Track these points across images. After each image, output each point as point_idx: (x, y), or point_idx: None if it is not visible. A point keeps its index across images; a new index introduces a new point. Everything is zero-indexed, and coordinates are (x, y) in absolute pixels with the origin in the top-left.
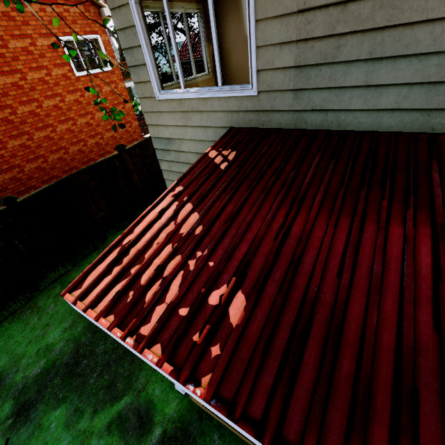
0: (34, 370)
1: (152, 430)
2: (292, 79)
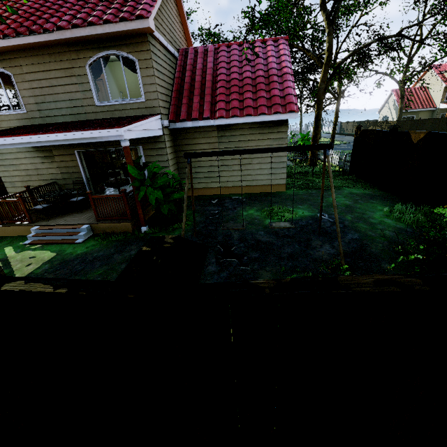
0: None
1: None
2: (36, 107)
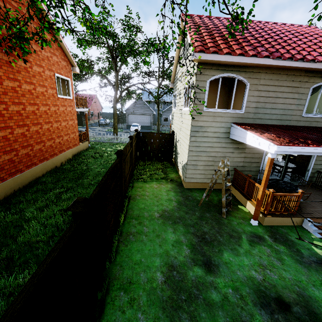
0: (186, 252)
1: (264, 237)
2: (254, 110)
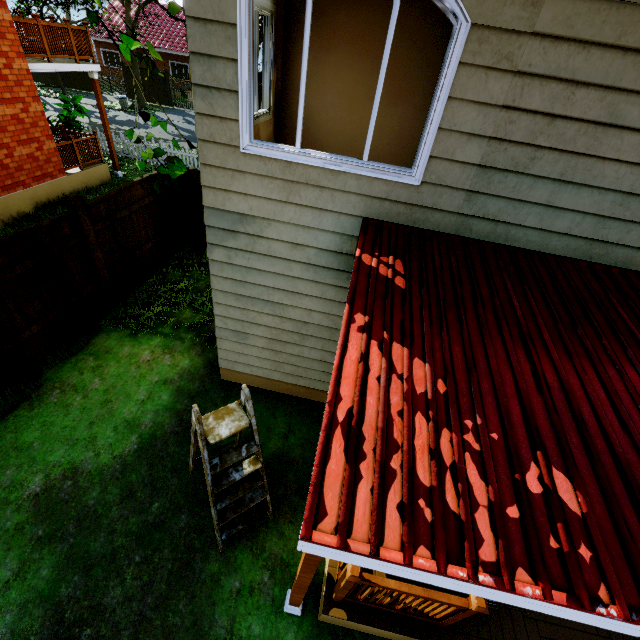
0: None
1: None
2: (470, 178)
